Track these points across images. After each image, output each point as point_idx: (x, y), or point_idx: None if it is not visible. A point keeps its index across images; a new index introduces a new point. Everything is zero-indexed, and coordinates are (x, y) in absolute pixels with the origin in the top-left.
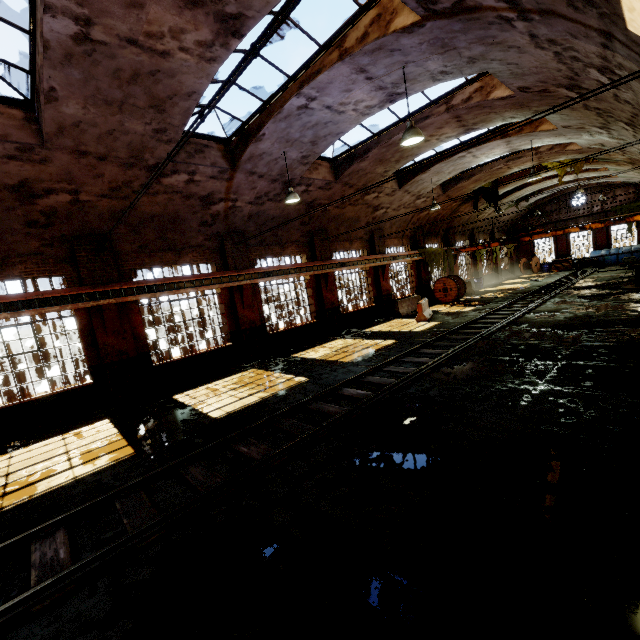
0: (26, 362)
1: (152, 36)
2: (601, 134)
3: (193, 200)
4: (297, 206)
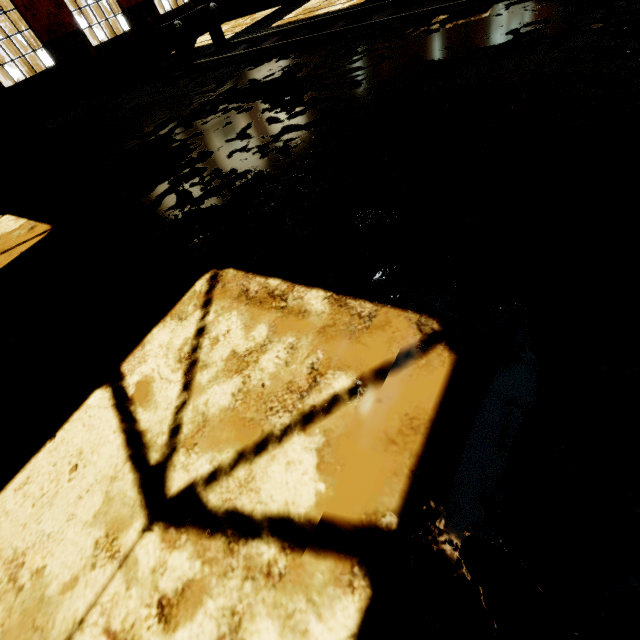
0: None
1: None
2: None
3: None
4: None
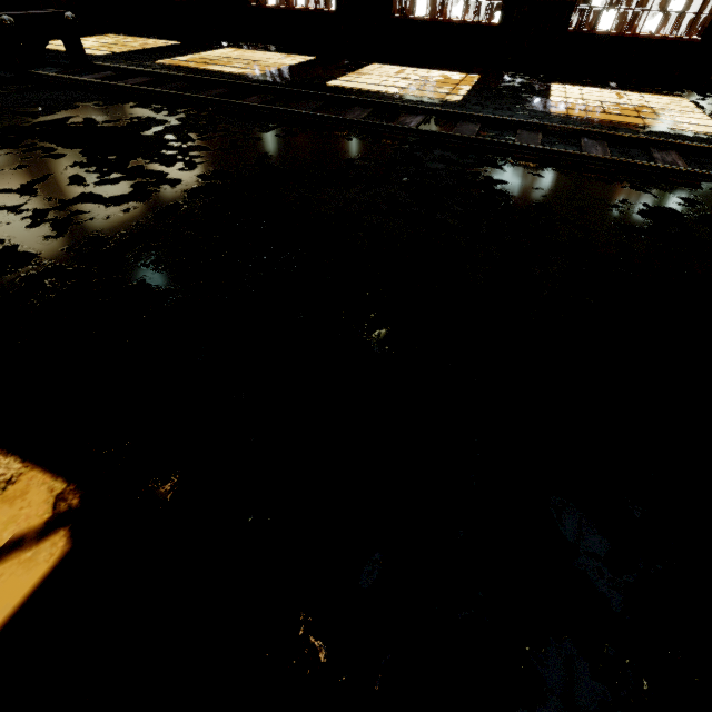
0: None
1: None
2: None
3: None
4: None
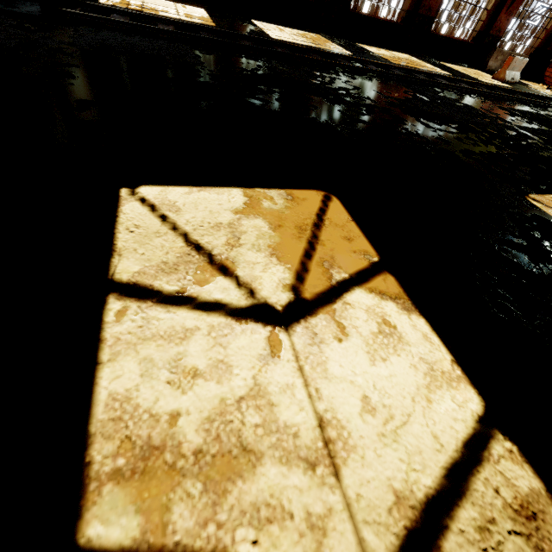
0: None
1: None
2: None
3: None
4: None
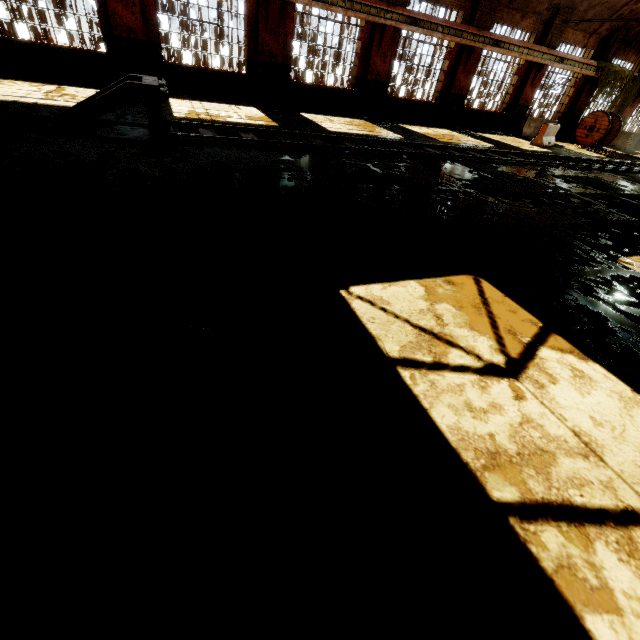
0: (209, 33)
1: None
2: None
3: None
4: None
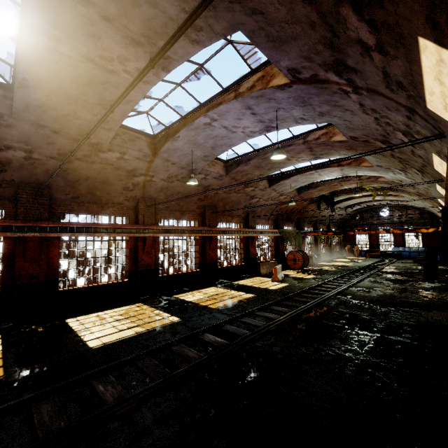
0: None
1: (105, 59)
2: (400, 174)
3: (121, 171)
4: (197, 187)
